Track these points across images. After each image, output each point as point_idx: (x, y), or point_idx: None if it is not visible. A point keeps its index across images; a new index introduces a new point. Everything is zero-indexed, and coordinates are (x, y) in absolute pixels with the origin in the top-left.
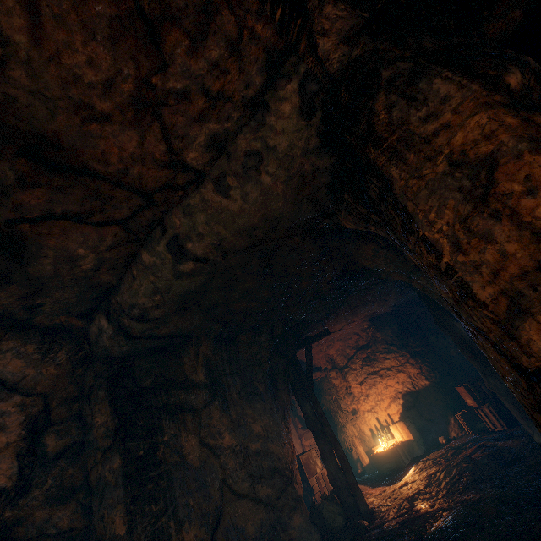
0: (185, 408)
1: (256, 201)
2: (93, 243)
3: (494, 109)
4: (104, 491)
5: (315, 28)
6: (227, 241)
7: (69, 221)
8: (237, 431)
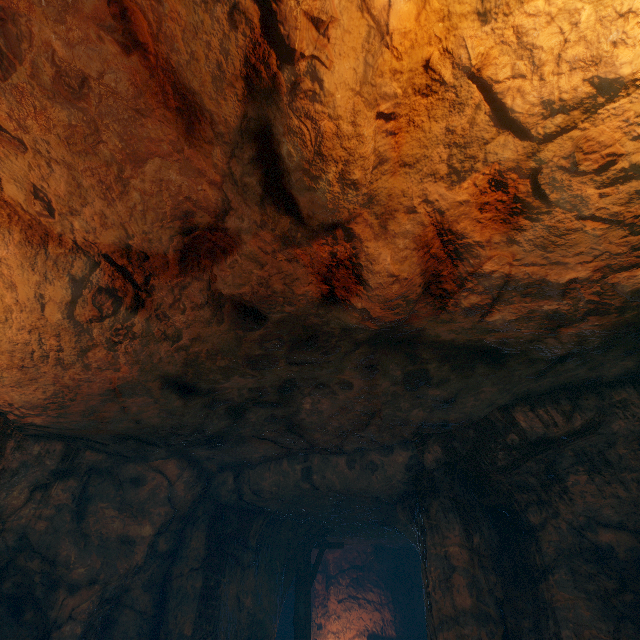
0: (239, 562)
1: (363, 483)
2: (270, 450)
3: (464, 549)
4: (183, 598)
5: (427, 448)
6: (336, 487)
7: (272, 442)
8: (255, 597)
